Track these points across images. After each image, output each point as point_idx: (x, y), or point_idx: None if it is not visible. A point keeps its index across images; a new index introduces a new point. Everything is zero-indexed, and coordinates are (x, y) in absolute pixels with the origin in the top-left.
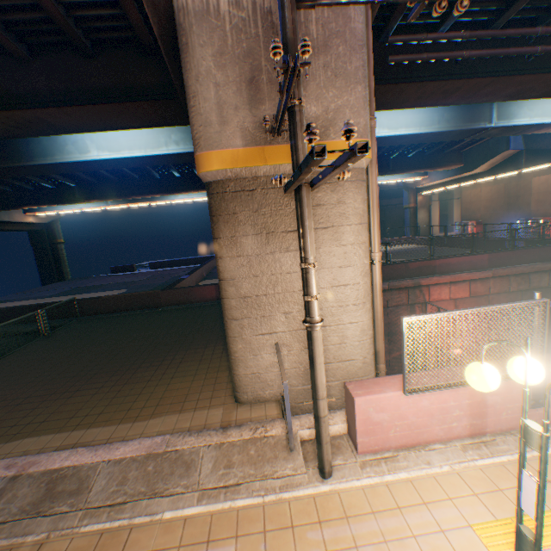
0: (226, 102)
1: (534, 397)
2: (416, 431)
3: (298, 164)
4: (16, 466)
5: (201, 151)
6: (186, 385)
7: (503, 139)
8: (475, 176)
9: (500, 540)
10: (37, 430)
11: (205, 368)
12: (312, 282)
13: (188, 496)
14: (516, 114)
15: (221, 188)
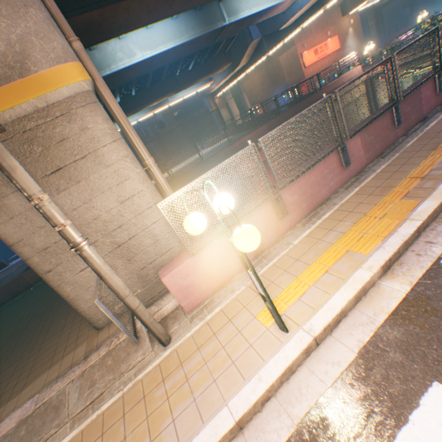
0: None
1: (280, 212)
2: (220, 275)
3: None
4: None
5: None
6: (55, 341)
7: (246, 33)
8: (243, 69)
9: (271, 315)
10: None
11: (72, 317)
12: (52, 214)
13: (61, 431)
14: (240, 9)
15: None
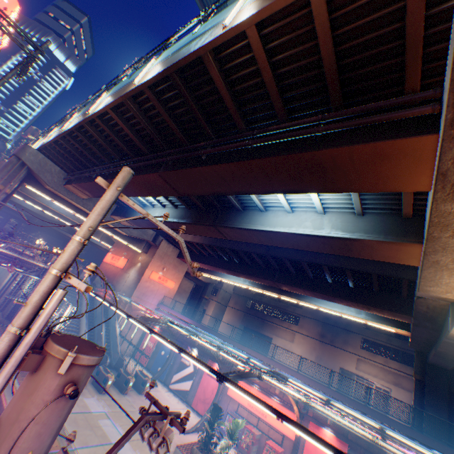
0: None
1: None
2: None
3: None
4: None
5: None
6: None
7: None
8: None
9: None
10: None
11: None
12: None
13: None
14: None
15: None
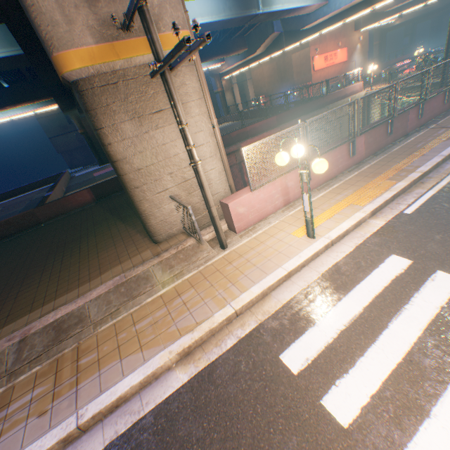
0: (65, 1)
1: None
2: (261, 212)
3: (158, 54)
4: (17, 336)
5: (58, 51)
6: (113, 252)
7: (269, 23)
8: (257, 57)
9: (301, 232)
10: (9, 321)
11: (120, 239)
12: (189, 137)
13: (156, 289)
14: (274, 2)
15: (89, 84)
